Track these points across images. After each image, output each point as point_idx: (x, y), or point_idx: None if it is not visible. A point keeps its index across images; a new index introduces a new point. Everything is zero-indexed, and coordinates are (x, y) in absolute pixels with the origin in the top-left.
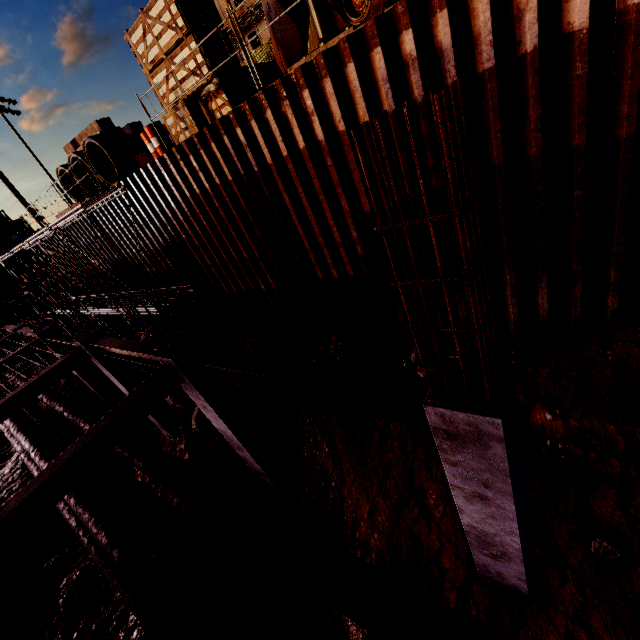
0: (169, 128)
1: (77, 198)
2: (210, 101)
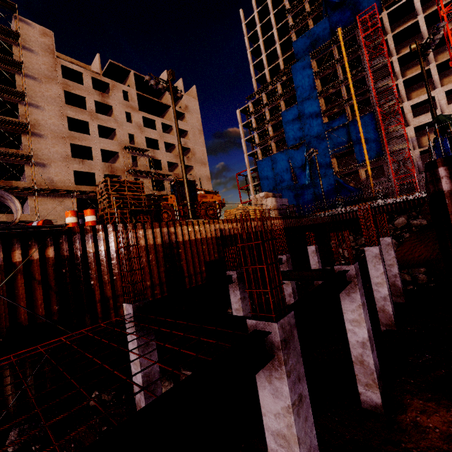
0: (110, 216)
1: None
2: (139, 216)
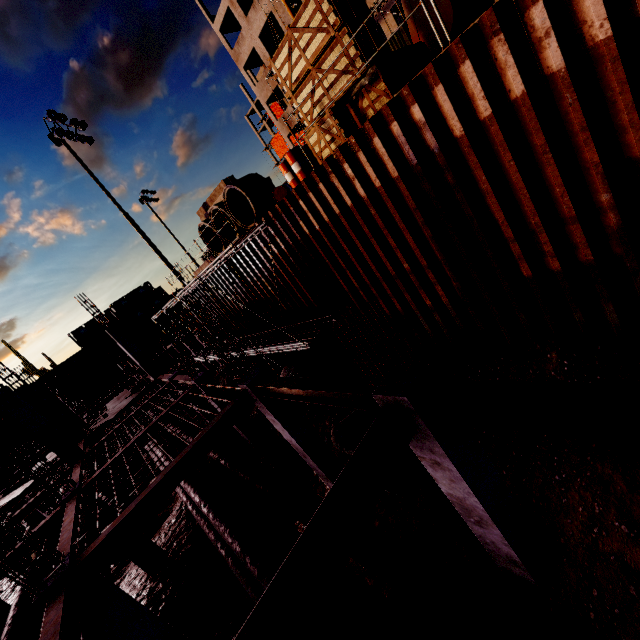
0: (312, 147)
1: (215, 249)
2: (361, 99)
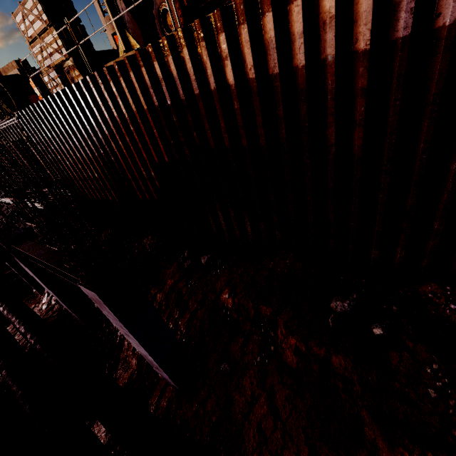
0: (46, 83)
1: None
2: (71, 71)
